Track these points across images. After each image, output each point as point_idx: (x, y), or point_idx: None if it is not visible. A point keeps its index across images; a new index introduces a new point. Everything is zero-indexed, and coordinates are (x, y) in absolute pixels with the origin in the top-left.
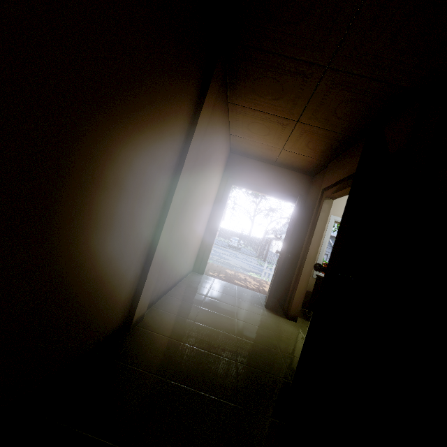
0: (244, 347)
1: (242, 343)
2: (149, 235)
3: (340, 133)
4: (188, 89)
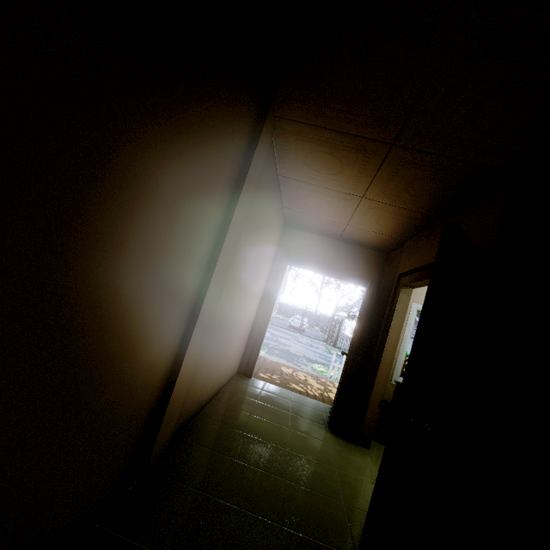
0: (295, 498)
1: (292, 491)
2: (169, 358)
3: (416, 211)
4: (220, 181)
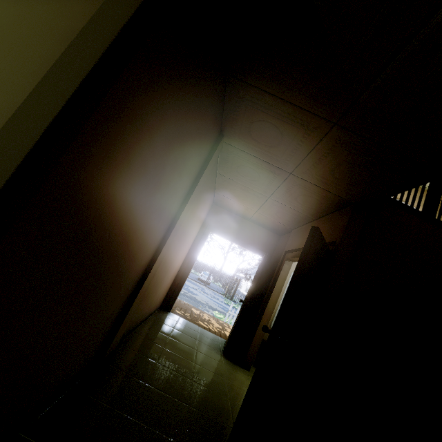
0: (198, 392)
1: (196, 388)
2: (135, 283)
3: (301, 212)
4: (188, 179)
